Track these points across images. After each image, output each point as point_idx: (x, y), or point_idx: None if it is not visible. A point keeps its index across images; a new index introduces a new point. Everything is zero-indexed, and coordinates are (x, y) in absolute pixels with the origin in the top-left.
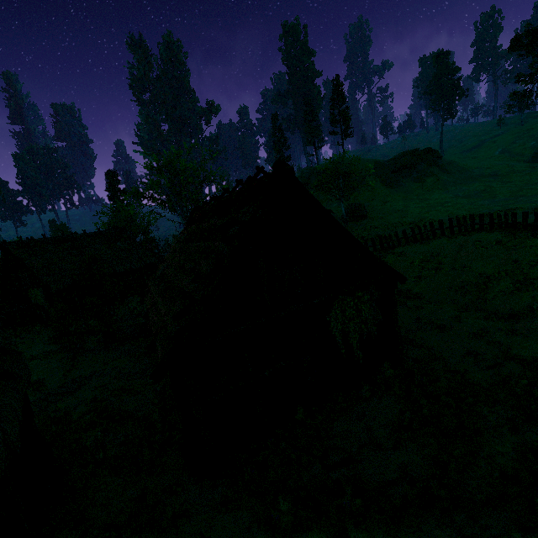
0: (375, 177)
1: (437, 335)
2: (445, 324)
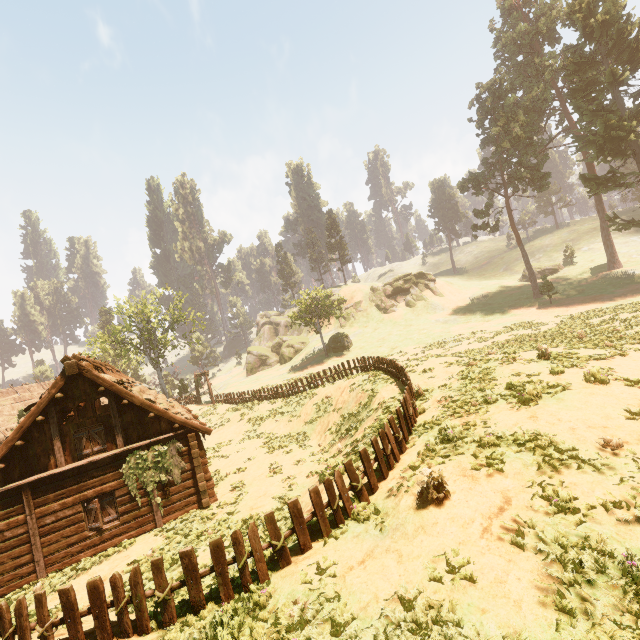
0: (371, 302)
1: (264, 480)
2: (284, 468)
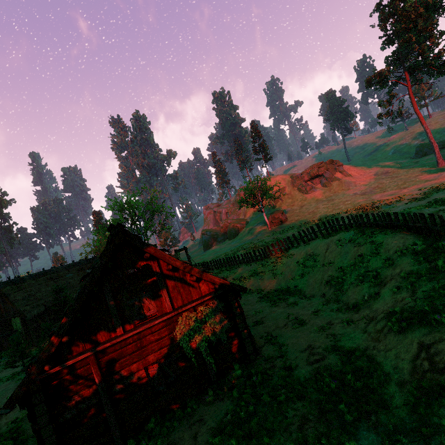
0: (293, 187)
1: (294, 331)
2: (305, 319)
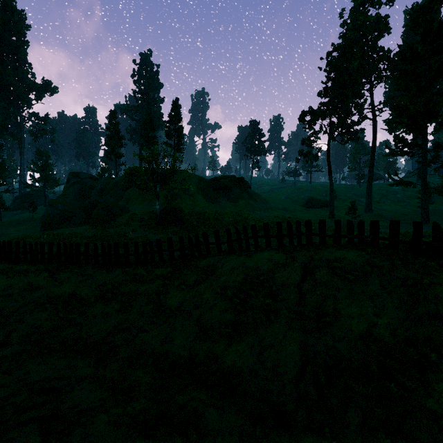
0: (198, 190)
1: None
2: None
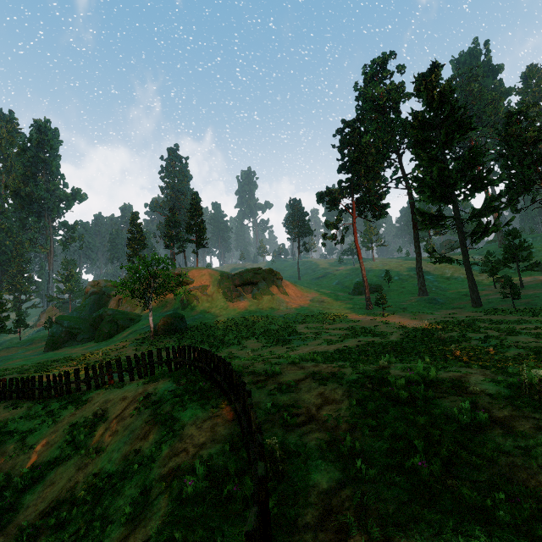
0: (218, 289)
1: None
2: None
